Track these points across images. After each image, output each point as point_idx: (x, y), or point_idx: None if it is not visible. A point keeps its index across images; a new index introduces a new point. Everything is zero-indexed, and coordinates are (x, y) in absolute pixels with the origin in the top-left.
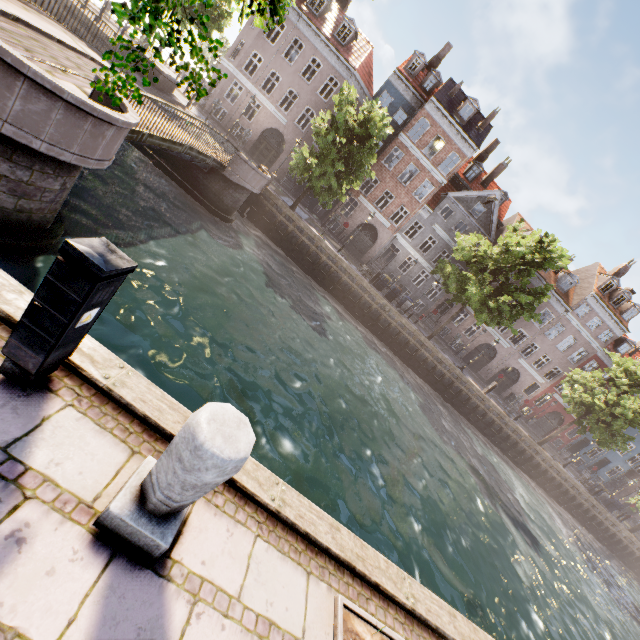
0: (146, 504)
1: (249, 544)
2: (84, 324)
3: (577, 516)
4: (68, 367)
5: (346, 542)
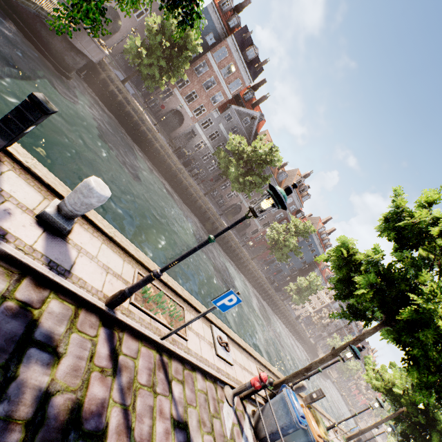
0: (62, 212)
1: (99, 244)
2: (26, 132)
3: (262, 294)
4: (5, 152)
5: (141, 256)
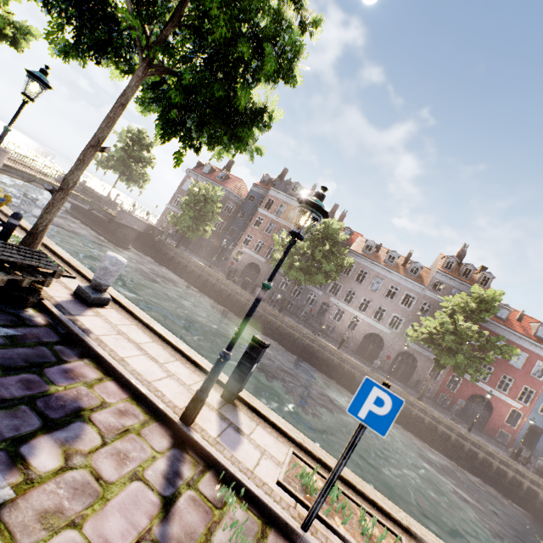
0: None
1: None
2: None
3: (514, 496)
4: None
5: None
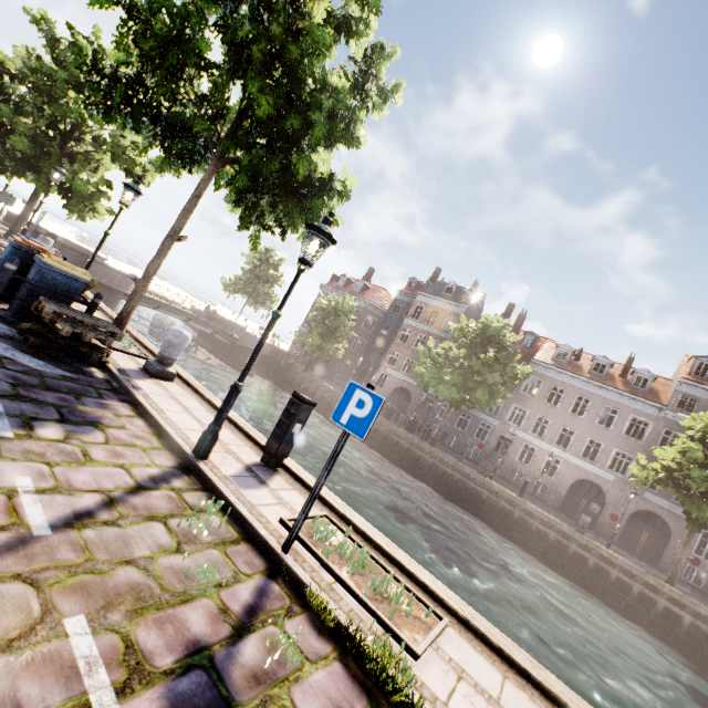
0: None
1: None
2: None
3: None
4: None
5: None
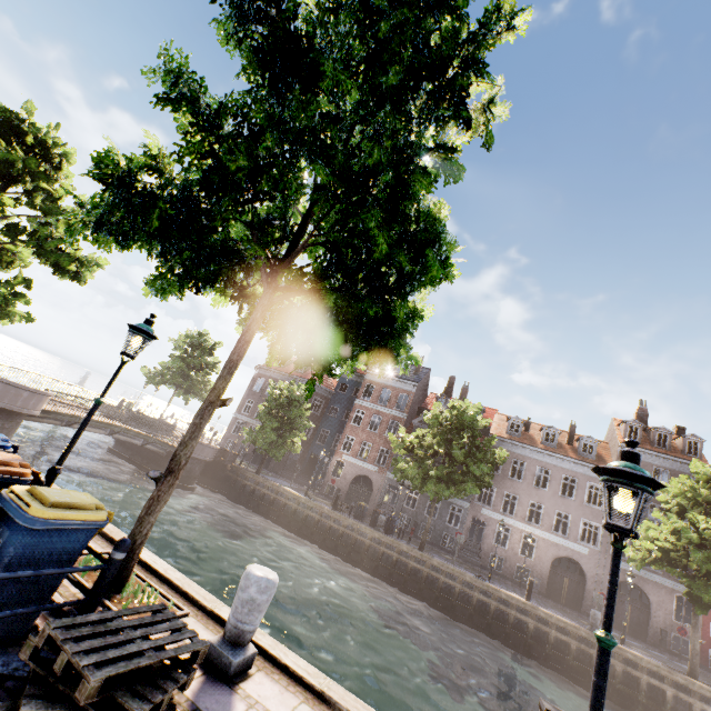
0: None
1: None
2: None
3: None
4: None
5: None
